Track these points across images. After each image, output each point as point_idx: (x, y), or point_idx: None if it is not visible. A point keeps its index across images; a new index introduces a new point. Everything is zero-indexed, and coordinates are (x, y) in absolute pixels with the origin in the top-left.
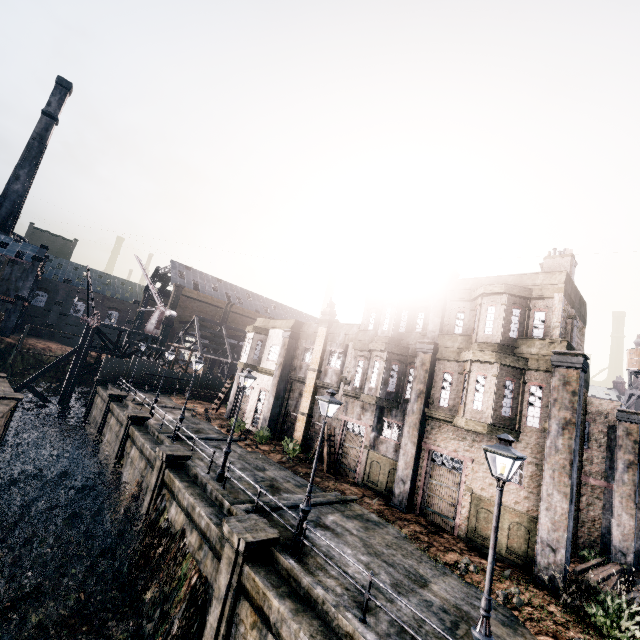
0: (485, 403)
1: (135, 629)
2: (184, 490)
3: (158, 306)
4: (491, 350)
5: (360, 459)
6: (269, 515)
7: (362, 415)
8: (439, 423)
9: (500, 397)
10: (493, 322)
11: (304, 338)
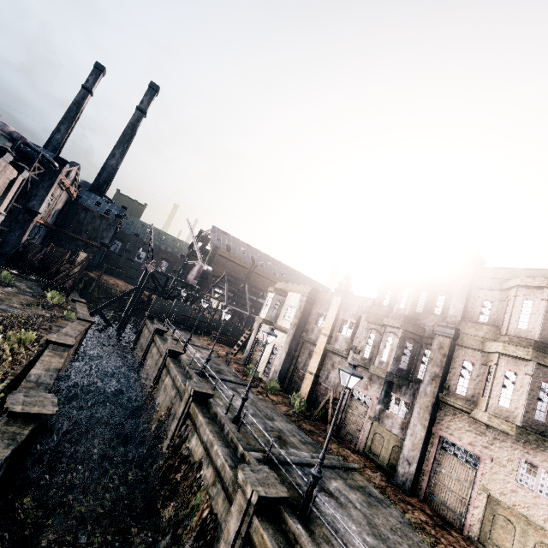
0: (514, 402)
1: (151, 542)
2: (205, 426)
3: (199, 261)
4: (525, 346)
5: (363, 428)
6: (277, 468)
7: (369, 386)
8: (454, 411)
9: (534, 399)
10: (529, 316)
11: (318, 304)
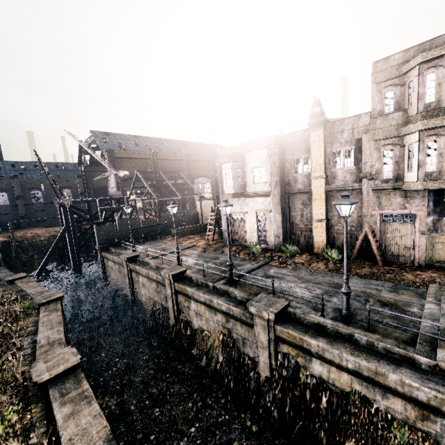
0: None
1: None
2: (336, 351)
3: (110, 171)
4: None
5: (416, 245)
6: None
7: (407, 204)
8: None
9: None
10: None
11: (289, 150)
